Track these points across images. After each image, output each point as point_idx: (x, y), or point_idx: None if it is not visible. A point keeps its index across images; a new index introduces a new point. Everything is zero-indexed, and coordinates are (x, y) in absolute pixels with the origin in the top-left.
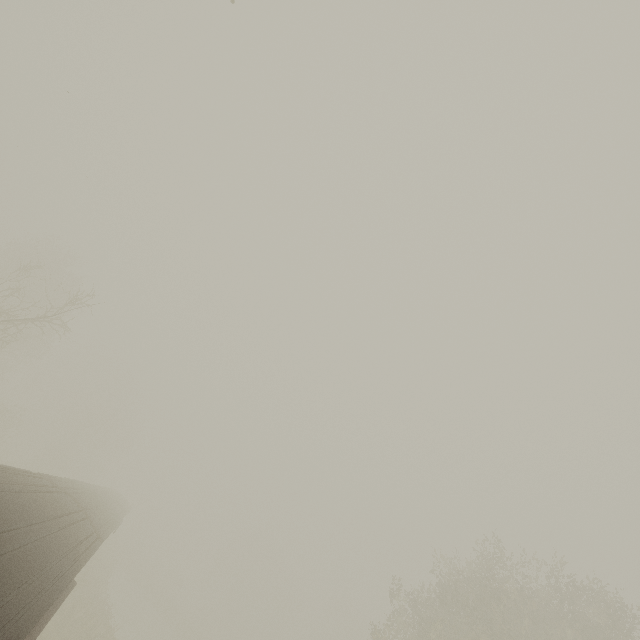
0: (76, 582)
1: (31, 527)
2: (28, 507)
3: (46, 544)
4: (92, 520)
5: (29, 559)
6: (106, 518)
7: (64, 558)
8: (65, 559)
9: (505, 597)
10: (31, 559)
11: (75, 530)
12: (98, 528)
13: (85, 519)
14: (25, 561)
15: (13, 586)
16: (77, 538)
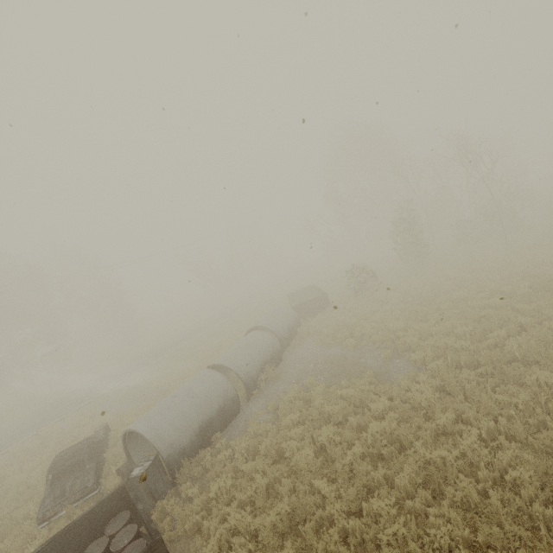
0: None
1: None
2: None
3: None
4: None
5: None
6: None
7: None
8: None
9: None
10: None
11: None
12: None
13: None
14: None
15: None
16: None
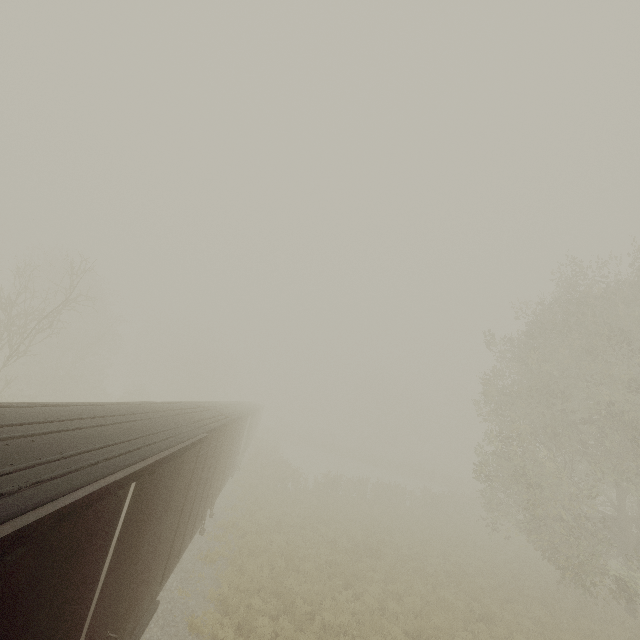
0: (207, 434)
1: (141, 415)
2: (136, 408)
3: (163, 421)
4: (217, 411)
5: (144, 426)
6: (235, 410)
7: (188, 425)
8: (190, 426)
9: (591, 299)
10: (146, 426)
11: (198, 415)
12: (226, 413)
13: (208, 411)
14: (139, 427)
15: (128, 437)
16: (201, 418)
